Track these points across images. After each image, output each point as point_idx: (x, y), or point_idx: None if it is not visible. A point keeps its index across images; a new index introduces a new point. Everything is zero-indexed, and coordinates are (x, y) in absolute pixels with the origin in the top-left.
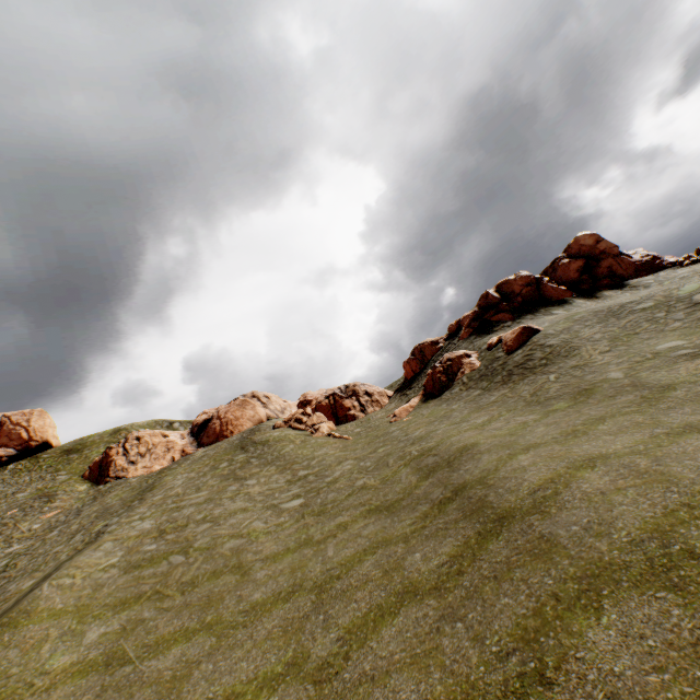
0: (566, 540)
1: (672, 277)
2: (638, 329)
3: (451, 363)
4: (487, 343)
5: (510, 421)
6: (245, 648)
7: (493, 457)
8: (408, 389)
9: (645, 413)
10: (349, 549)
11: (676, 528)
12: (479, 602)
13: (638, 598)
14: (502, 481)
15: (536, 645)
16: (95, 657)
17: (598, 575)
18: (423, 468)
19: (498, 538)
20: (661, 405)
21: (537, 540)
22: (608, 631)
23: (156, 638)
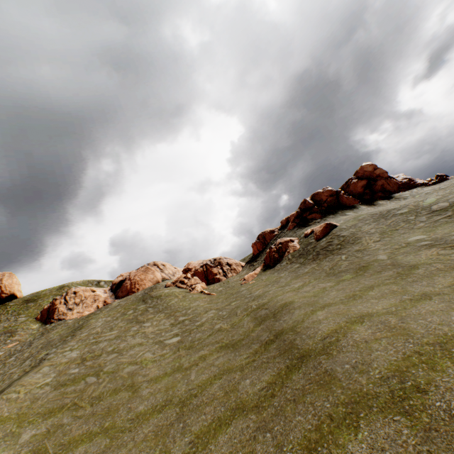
0: (340, 375)
1: (420, 192)
2: (397, 227)
3: (281, 246)
4: (304, 233)
5: (315, 286)
6: (128, 447)
7: (302, 312)
8: (254, 262)
9: (399, 284)
10: (205, 375)
11: (410, 369)
12: (282, 418)
13: (382, 420)
14: (305, 330)
15: (315, 453)
16: (25, 453)
17: (359, 402)
18: (258, 318)
19: (299, 371)
20: (408, 279)
21: (323, 374)
22: (361, 444)
23: (69, 438)
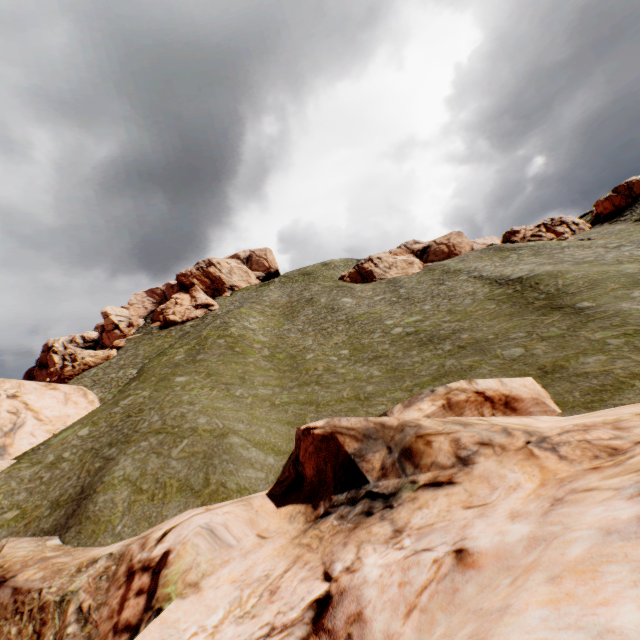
0: None
1: None
2: None
3: None
4: None
5: None
6: None
7: None
8: (619, 218)
9: None
10: None
11: None
12: None
13: None
14: None
15: None
16: None
17: None
18: None
19: None
20: None
21: None
22: None
23: None
